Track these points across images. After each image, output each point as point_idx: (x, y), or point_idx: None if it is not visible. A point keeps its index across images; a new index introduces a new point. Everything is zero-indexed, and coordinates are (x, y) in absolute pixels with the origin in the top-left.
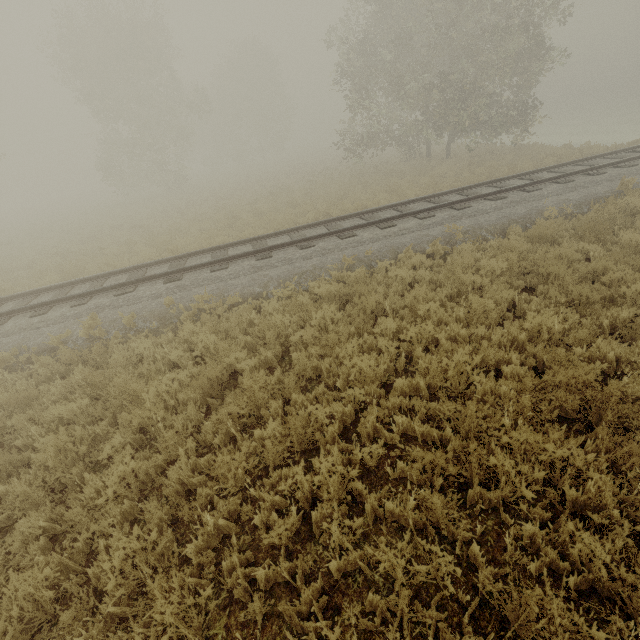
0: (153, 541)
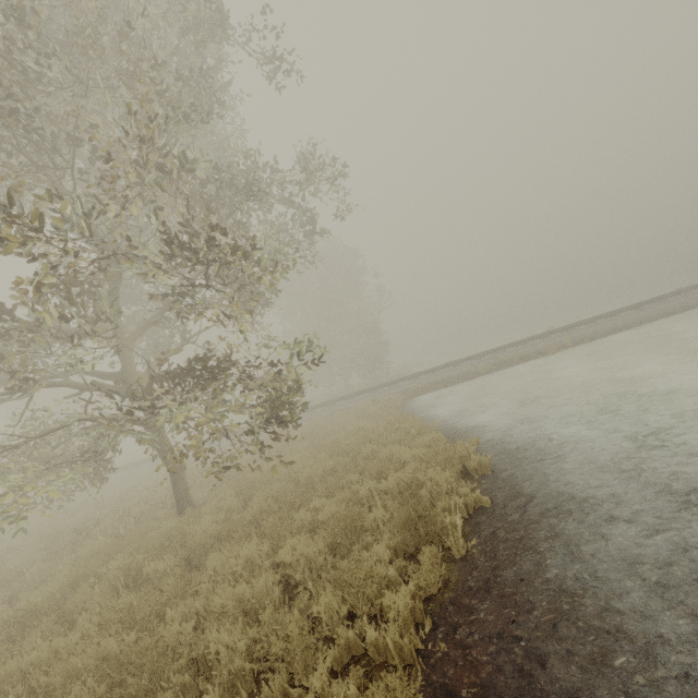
0: None
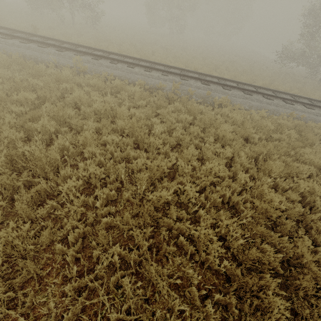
0: (233, 177)
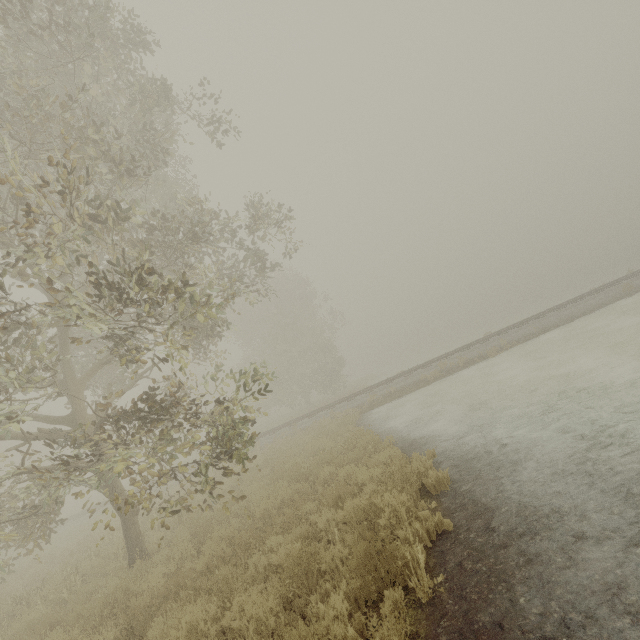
0: None
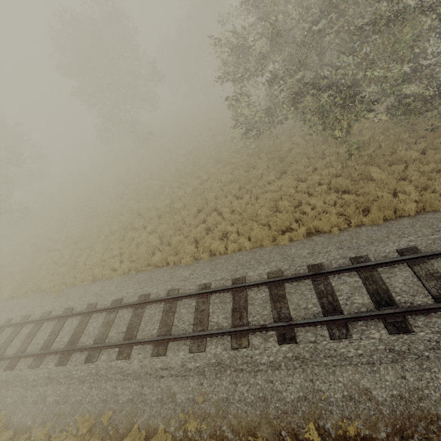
0: None
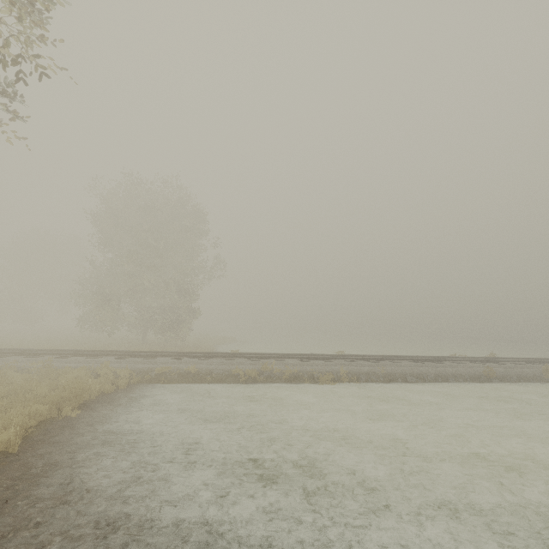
0: None
